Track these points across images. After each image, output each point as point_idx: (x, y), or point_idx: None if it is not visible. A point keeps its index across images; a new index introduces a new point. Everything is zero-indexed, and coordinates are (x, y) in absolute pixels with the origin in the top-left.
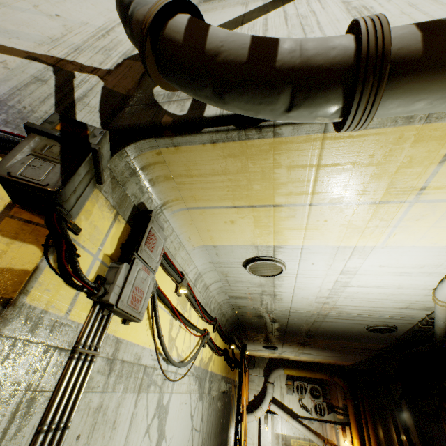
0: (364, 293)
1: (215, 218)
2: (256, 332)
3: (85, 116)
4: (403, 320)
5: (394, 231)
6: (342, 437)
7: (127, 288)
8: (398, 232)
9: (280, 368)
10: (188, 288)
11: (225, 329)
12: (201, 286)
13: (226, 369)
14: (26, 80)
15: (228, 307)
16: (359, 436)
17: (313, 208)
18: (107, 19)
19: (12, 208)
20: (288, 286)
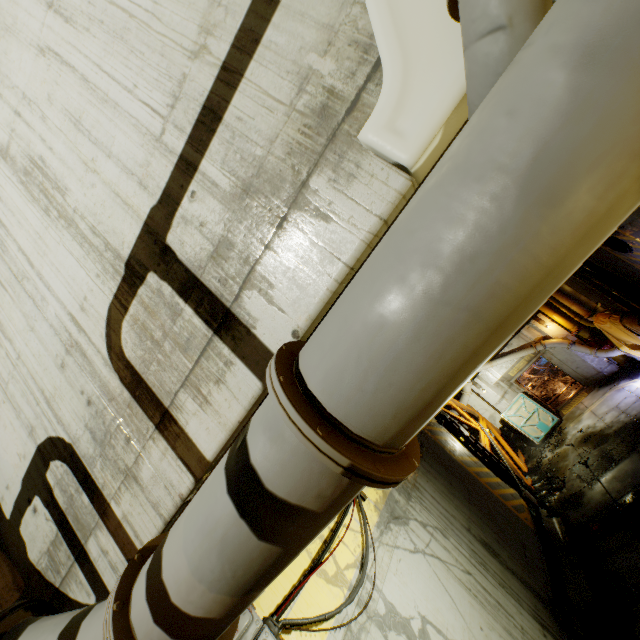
0: None
1: None
2: None
3: None
4: None
5: None
6: (542, 326)
7: None
8: None
9: None
10: None
11: None
12: None
13: None
14: None
15: None
16: (553, 310)
17: None
18: None
19: None
20: None
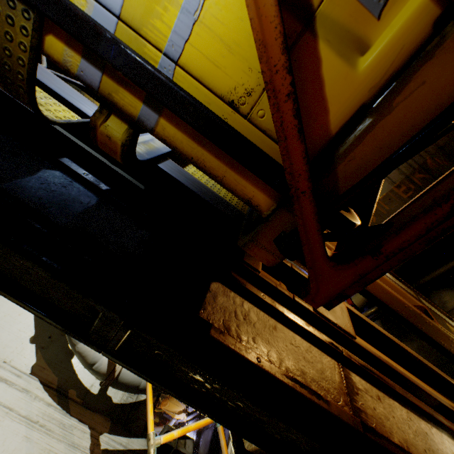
0: None
1: None
2: None
3: (136, 445)
4: None
5: None
6: None
7: None
8: None
9: None
10: None
11: None
12: None
13: None
14: None
15: None
16: None
17: None
18: (5, 418)
19: None
20: None
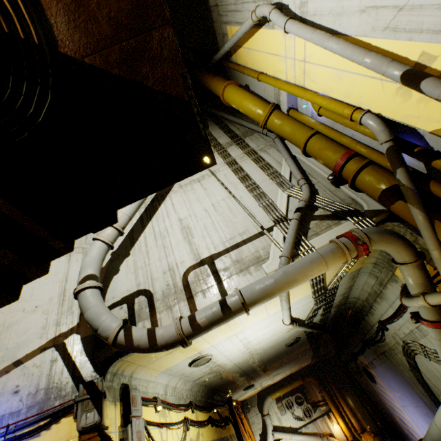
0: (261, 339)
1: (161, 361)
2: (229, 385)
3: (82, 365)
4: (297, 333)
5: (242, 323)
6: (331, 423)
7: (134, 436)
8: (245, 323)
9: (268, 397)
10: (162, 402)
11: (203, 402)
12: (171, 391)
13: (217, 432)
14: (48, 366)
15: (197, 386)
16: (340, 414)
17: (203, 336)
18: (59, 283)
19: (81, 436)
20: (222, 358)
